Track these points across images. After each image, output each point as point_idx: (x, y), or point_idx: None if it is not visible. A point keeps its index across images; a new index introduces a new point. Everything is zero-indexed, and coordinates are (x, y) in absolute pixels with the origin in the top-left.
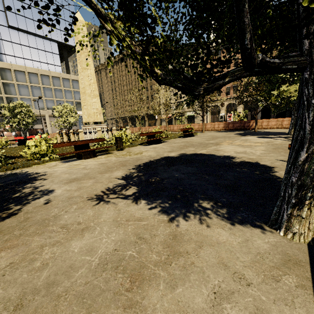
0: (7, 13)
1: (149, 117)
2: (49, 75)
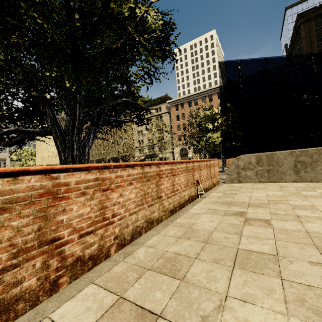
0: None
1: (124, 160)
2: None
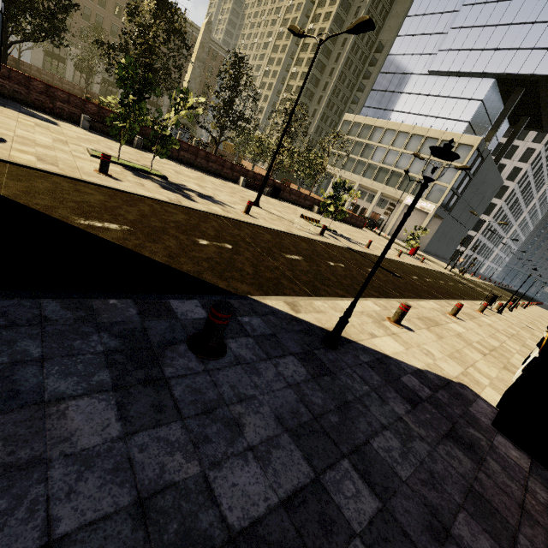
0: (437, 55)
1: None
2: (424, 135)
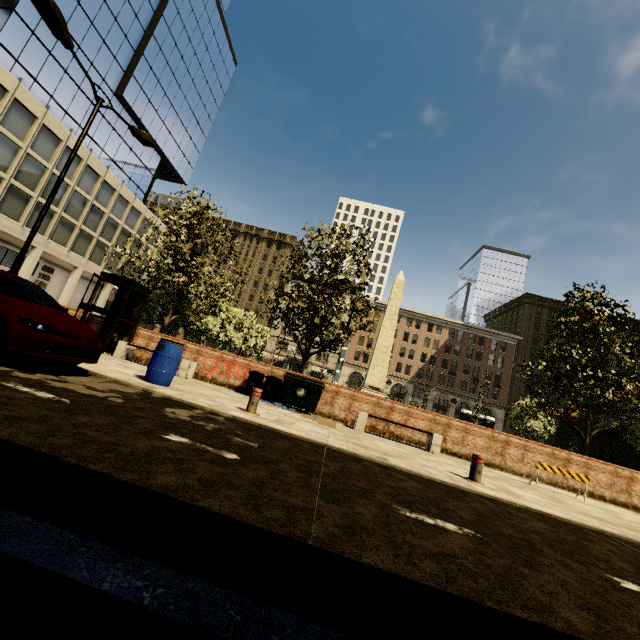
0: (131, 79)
1: None
2: (130, 202)
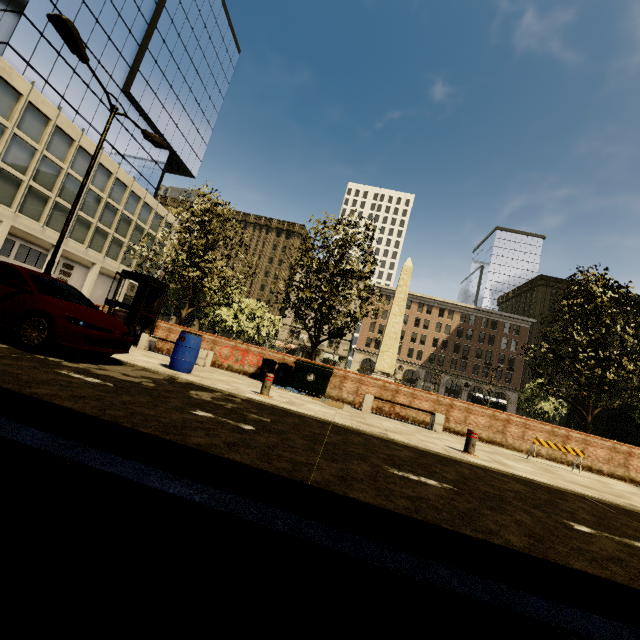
0: (137, 75)
1: None
2: (142, 198)
